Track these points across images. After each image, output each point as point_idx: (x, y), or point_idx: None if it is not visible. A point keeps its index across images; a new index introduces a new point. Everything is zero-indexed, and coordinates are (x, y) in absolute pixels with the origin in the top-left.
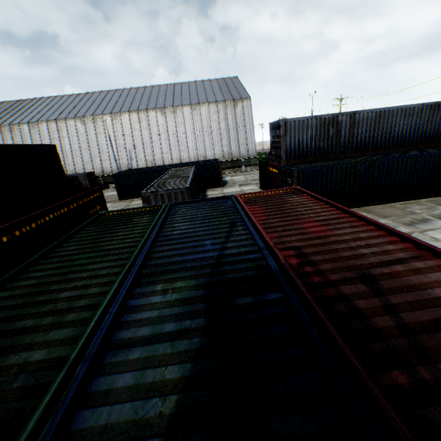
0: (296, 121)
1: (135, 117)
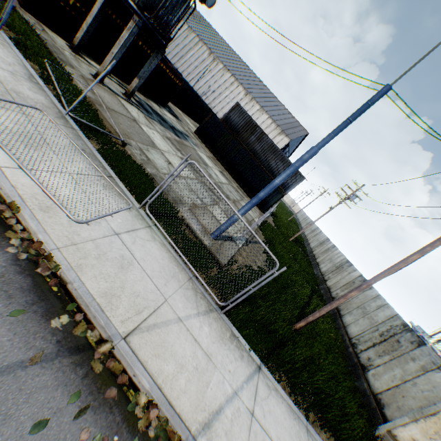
0: (242, 110)
1: (232, 81)
